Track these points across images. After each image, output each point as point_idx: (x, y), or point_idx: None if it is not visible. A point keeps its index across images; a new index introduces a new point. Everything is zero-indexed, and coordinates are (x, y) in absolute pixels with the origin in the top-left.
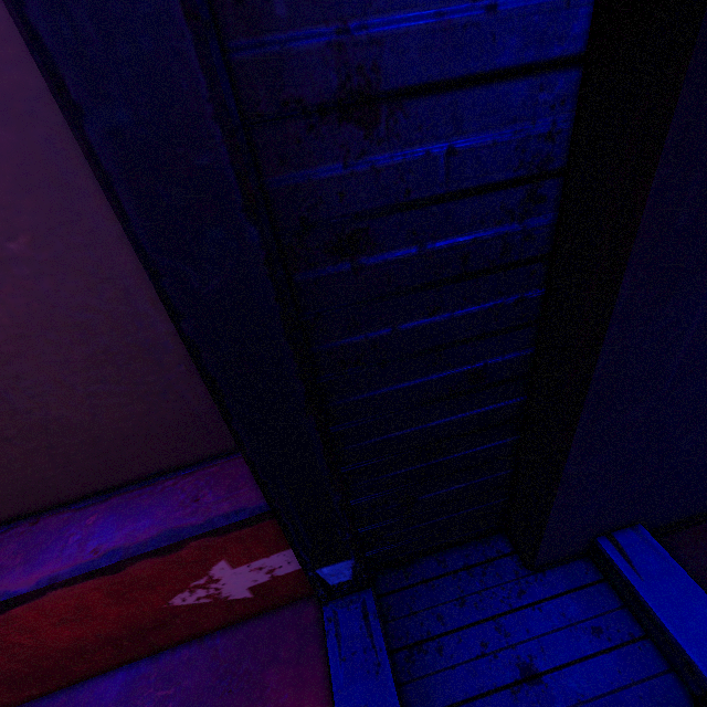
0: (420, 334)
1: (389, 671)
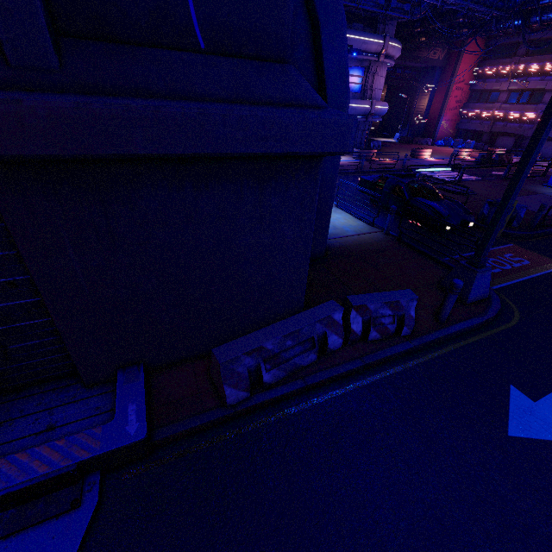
0: None
1: None
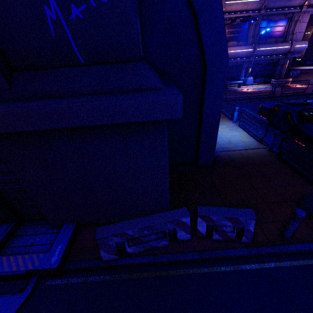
0: (0, 169)
1: (3, 236)
